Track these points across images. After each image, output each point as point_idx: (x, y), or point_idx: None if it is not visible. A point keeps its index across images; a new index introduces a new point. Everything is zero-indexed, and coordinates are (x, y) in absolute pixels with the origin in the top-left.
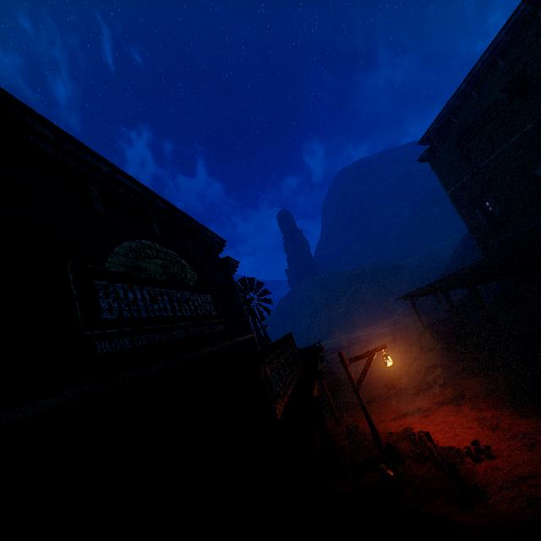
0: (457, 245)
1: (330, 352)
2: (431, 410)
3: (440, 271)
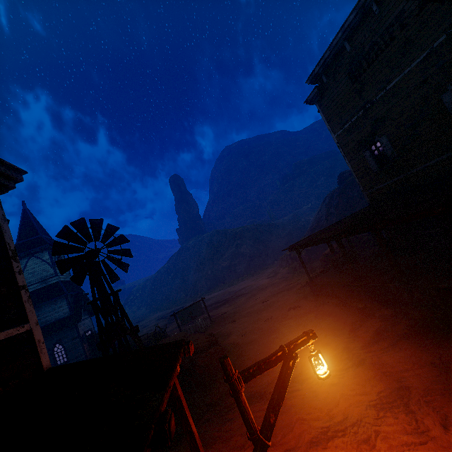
0: (321, 206)
1: (214, 307)
2: (370, 424)
3: (305, 229)
